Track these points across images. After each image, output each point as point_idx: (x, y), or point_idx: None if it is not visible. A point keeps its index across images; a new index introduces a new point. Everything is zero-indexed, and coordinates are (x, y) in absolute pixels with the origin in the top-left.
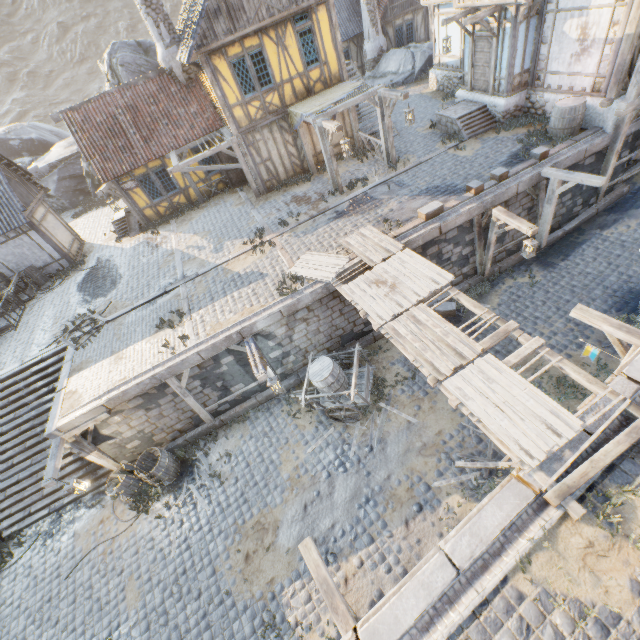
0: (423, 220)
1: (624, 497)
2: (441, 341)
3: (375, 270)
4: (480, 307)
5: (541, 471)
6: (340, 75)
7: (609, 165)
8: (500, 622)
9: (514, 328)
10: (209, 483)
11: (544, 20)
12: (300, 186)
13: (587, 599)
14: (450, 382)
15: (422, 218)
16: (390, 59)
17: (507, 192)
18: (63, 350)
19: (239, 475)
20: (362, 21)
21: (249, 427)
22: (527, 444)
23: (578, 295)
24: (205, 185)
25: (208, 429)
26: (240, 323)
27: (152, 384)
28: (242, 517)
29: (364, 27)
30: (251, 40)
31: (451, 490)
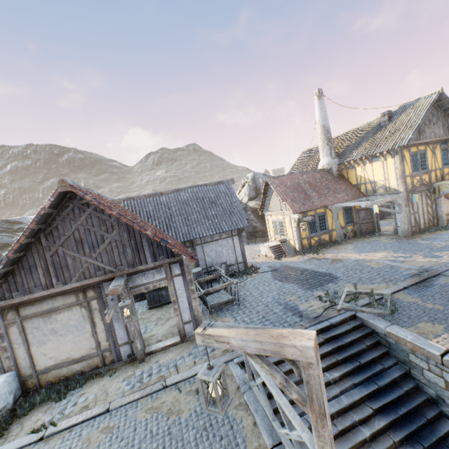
0: None
1: None
2: None
3: None
4: None
5: None
6: None
7: None
8: None
9: None
10: None
11: None
12: (445, 231)
13: None
14: None
15: None
16: None
17: None
18: (349, 318)
19: None
20: None
21: None
22: None
23: None
24: (344, 230)
25: None
26: None
27: None
28: None
29: None
30: (420, 147)
31: None
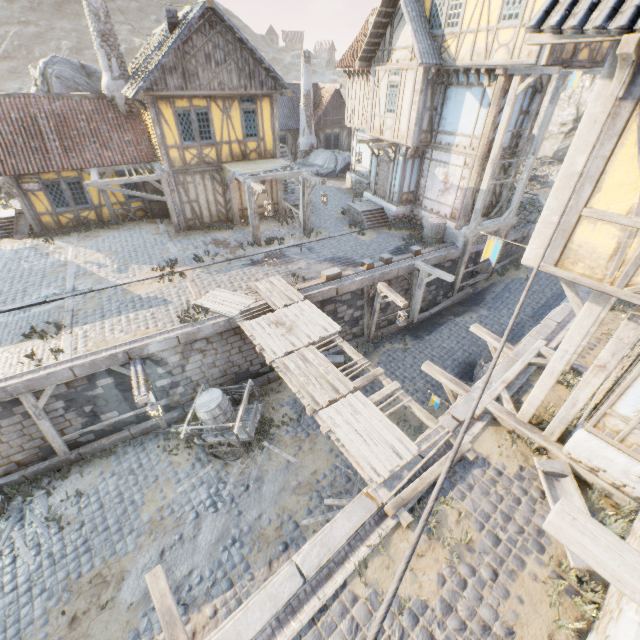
0: (324, 280)
1: (440, 506)
2: (323, 377)
3: (277, 313)
4: (358, 354)
5: (385, 487)
6: (274, 152)
7: (460, 270)
8: (335, 625)
9: (381, 373)
10: (43, 529)
11: (424, 162)
12: (222, 232)
13: (406, 594)
14: (325, 412)
15: (324, 279)
16: (319, 155)
17: (390, 273)
18: None
19: (87, 518)
20: (300, 121)
21: (113, 463)
22: (377, 464)
23: (436, 363)
24: (123, 208)
25: (59, 463)
26: (130, 343)
27: None
28: (79, 570)
29: (301, 125)
30: (200, 101)
31: (318, 527)
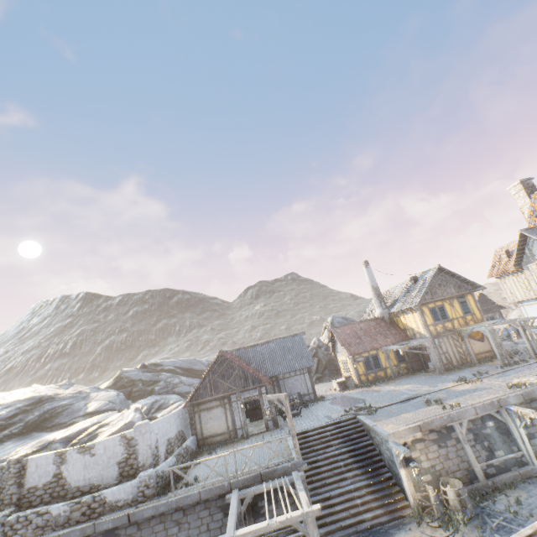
0: None
1: None
2: None
3: None
4: None
5: None
6: (481, 319)
7: None
8: None
9: None
10: (512, 518)
11: None
12: (470, 367)
13: None
14: None
15: None
16: None
17: None
18: (352, 418)
19: None
20: None
21: (522, 491)
22: None
23: None
24: (397, 367)
25: (482, 486)
26: (494, 398)
27: (446, 421)
28: None
29: None
30: (438, 302)
31: None
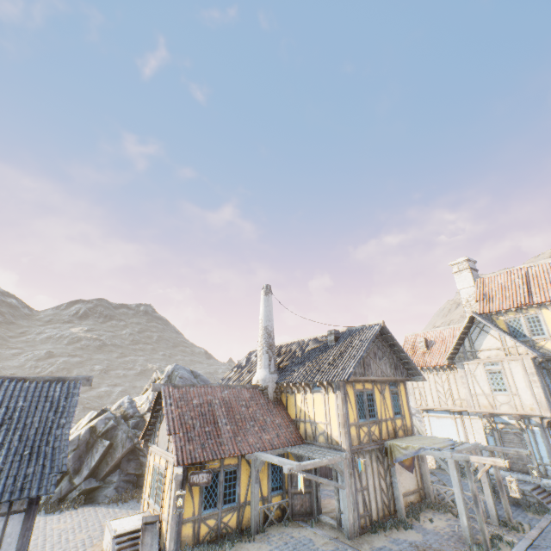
0: None
1: None
2: None
3: None
4: None
5: None
6: (411, 429)
7: None
8: None
9: None
10: None
11: None
12: (403, 532)
13: None
14: None
15: None
16: None
17: None
18: None
19: None
20: None
21: None
22: None
23: None
24: (266, 505)
25: None
26: None
27: None
28: None
29: None
30: (367, 384)
31: None
